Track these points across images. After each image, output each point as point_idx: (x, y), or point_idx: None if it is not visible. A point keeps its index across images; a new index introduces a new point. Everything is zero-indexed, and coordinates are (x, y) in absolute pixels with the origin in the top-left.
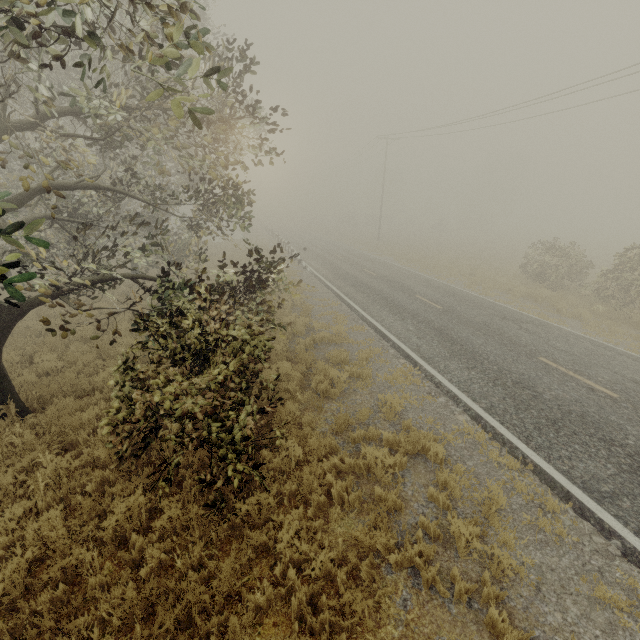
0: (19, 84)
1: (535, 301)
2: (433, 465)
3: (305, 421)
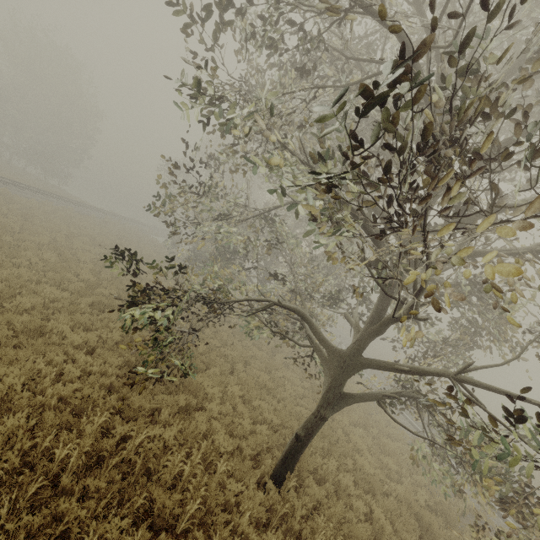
0: None
1: None
2: None
3: None
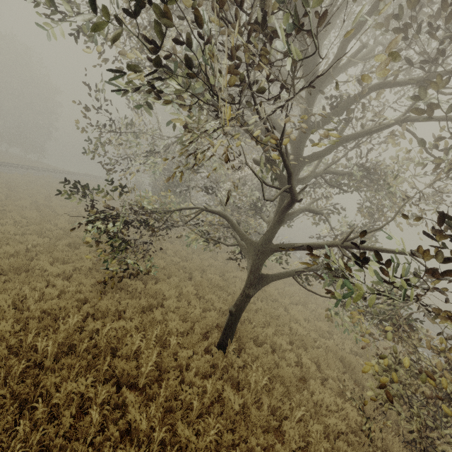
0: None
1: None
2: None
3: None
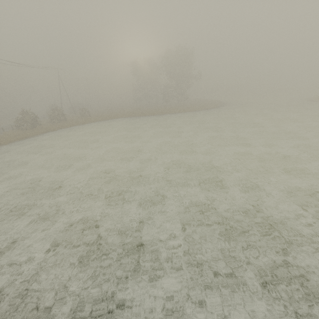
0: None
1: None
2: None
3: None
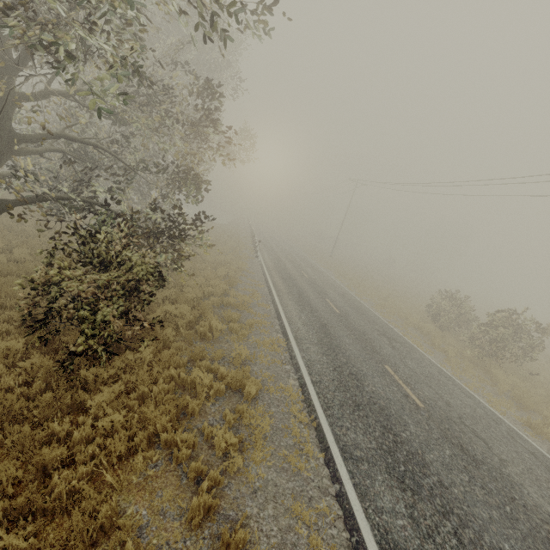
0: (67, 70)
1: (421, 332)
2: (245, 401)
3: (174, 346)
